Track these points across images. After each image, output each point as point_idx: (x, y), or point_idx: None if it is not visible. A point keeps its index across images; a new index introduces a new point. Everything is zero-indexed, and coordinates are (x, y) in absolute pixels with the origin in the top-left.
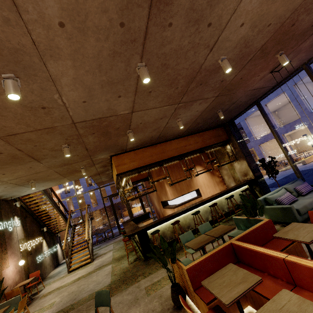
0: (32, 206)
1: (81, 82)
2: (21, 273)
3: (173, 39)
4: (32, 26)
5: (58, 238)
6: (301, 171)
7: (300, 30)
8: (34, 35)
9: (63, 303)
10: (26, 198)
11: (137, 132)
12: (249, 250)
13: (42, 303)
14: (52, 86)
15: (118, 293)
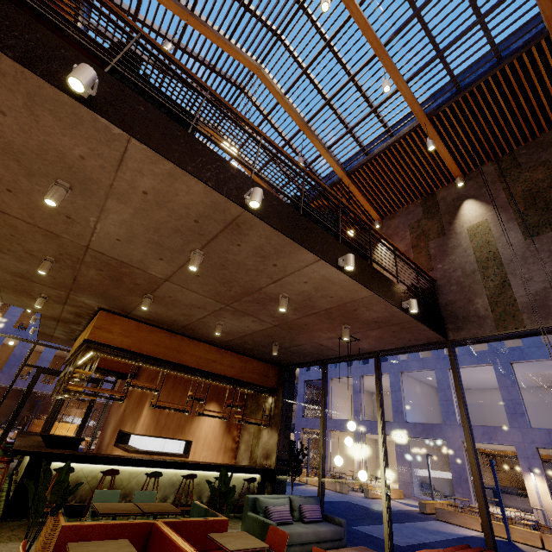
0: None
1: (130, 227)
2: None
3: (239, 254)
4: (120, 179)
5: None
6: (354, 504)
7: (363, 317)
8: (116, 183)
9: None
10: None
11: (159, 302)
12: (164, 536)
13: None
14: (97, 211)
15: None
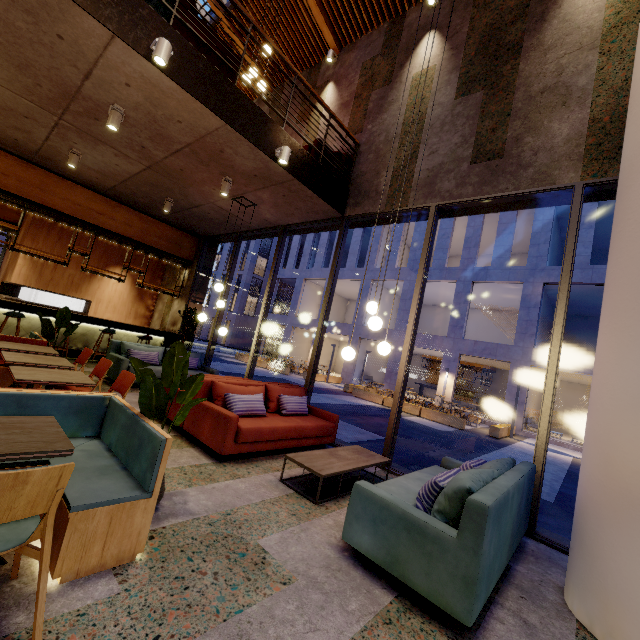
0: None
1: None
2: None
3: None
4: None
5: None
6: (285, 380)
7: (239, 167)
8: None
9: None
10: None
11: None
12: None
13: None
14: None
15: None
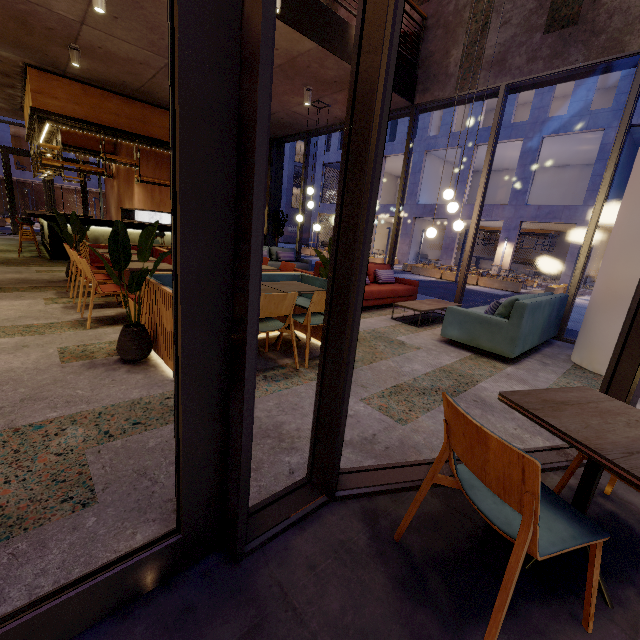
0: None
1: None
2: None
3: None
4: None
5: None
6: None
7: (321, 77)
8: None
9: None
10: None
11: (92, 56)
12: (159, 251)
13: None
14: None
15: None
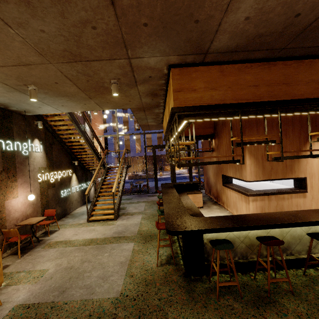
0: (60, 133)
1: None
2: (36, 205)
3: None
4: None
5: (92, 175)
6: None
7: None
8: None
9: (48, 287)
10: (56, 121)
11: None
12: None
13: (38, 260)
14: None
15: None
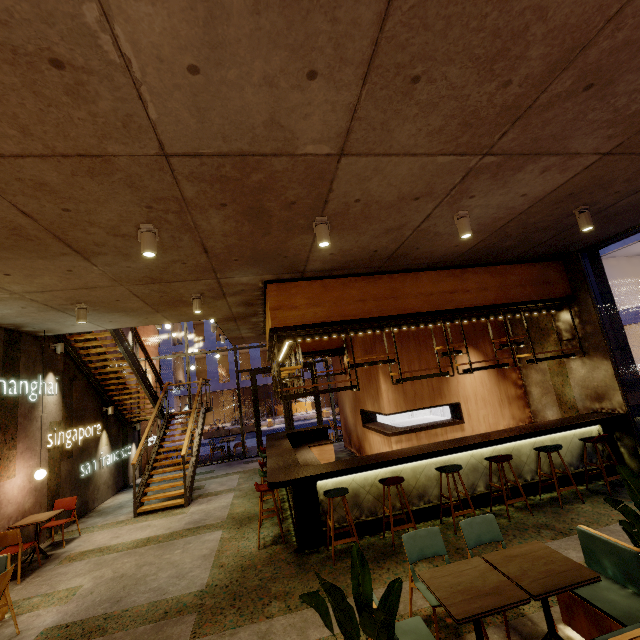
0: (90, 359)
1: None
2: (39, 493)
3: None
4: None
5: (136, 432)
6: None
7: None
8: None
9: (92, 602)
10: (83, 339)
11: (340, 227)
12: None
13: (57, 579)
14: None
15: (212, 633)
